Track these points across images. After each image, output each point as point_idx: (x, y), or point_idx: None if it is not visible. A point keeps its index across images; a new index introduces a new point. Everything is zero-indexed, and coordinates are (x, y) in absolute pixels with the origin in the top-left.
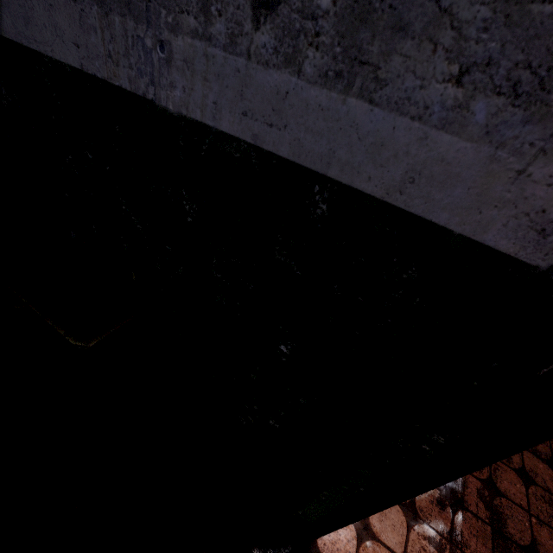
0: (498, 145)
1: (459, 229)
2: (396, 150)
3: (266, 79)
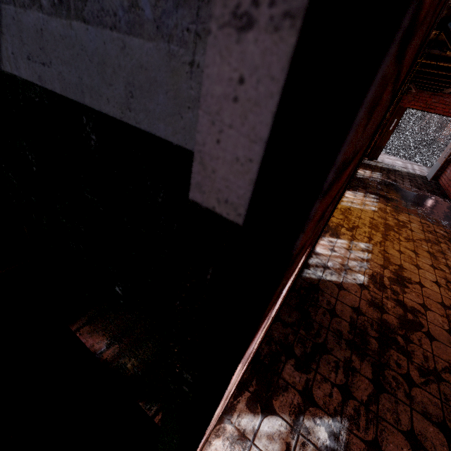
0: (168, 39)
1: (175, 139)
2: (113, 66)
3: (28, 21)
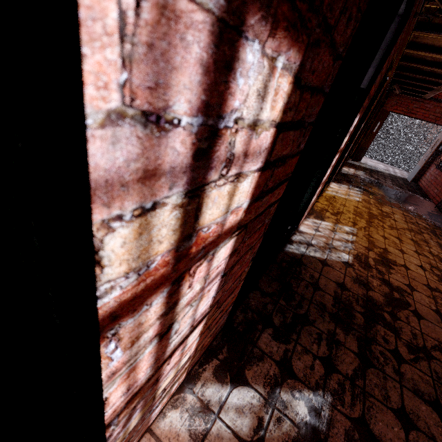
0: None
1: None
2: None
3: None
